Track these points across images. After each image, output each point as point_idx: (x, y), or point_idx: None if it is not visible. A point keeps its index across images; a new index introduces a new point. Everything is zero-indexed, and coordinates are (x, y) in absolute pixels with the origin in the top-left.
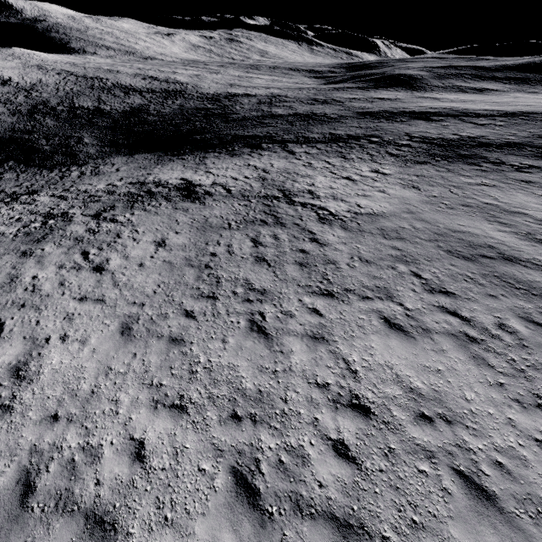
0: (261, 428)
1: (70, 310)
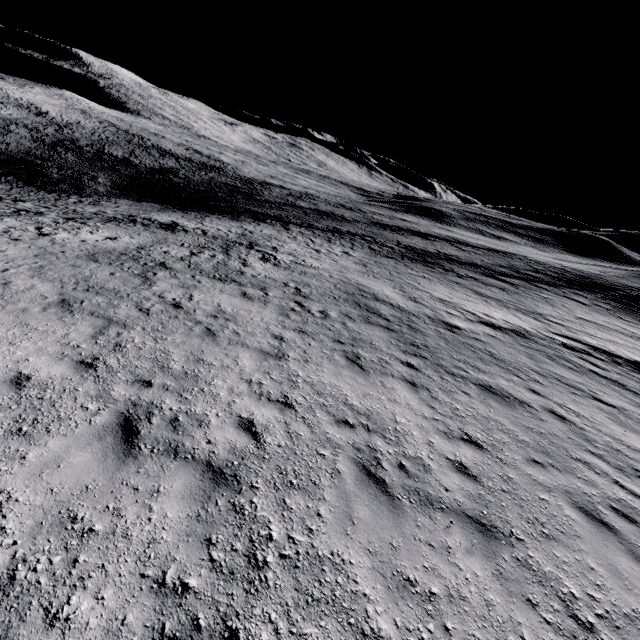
0: (99, 296)
1: (2, 241)
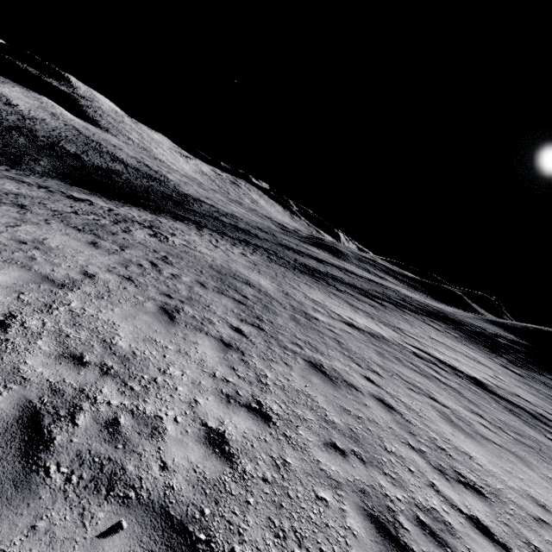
0: None
1: None
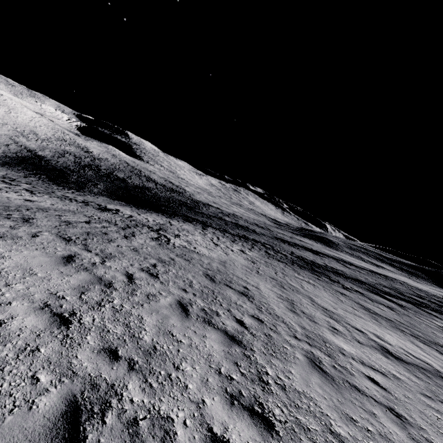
0: None
1: None
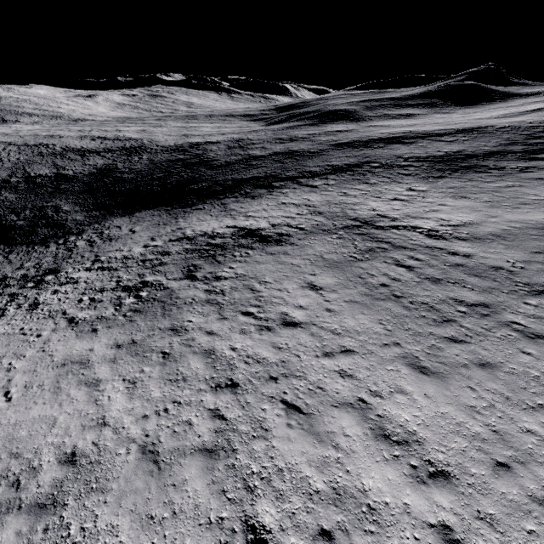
0: None
1: (334, 368)
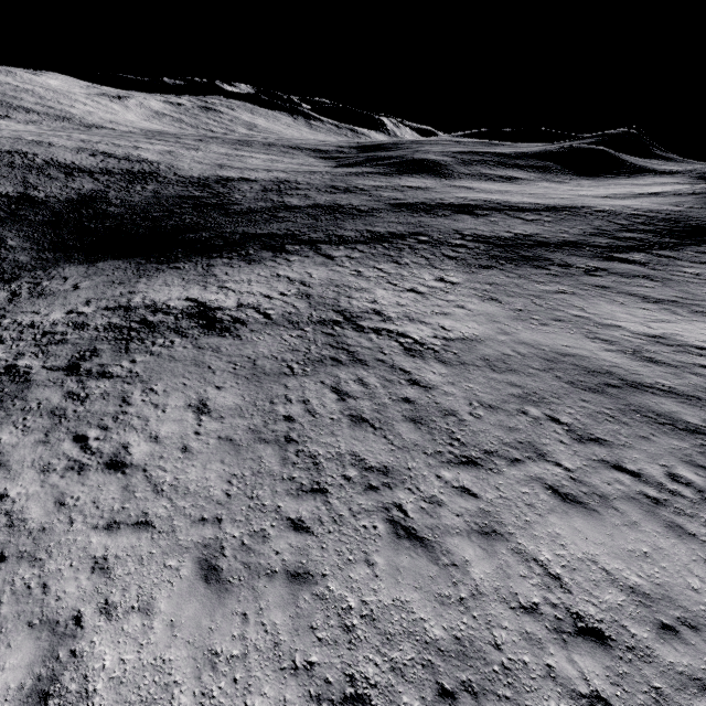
0: (488, 705)
1: (97, 551)
